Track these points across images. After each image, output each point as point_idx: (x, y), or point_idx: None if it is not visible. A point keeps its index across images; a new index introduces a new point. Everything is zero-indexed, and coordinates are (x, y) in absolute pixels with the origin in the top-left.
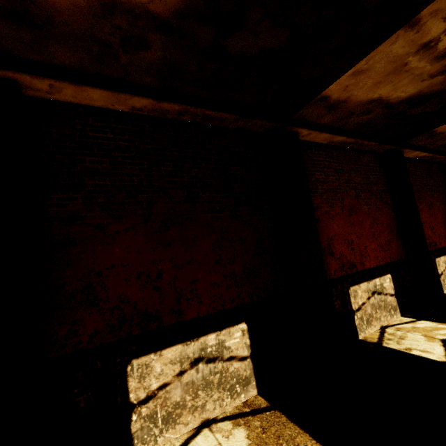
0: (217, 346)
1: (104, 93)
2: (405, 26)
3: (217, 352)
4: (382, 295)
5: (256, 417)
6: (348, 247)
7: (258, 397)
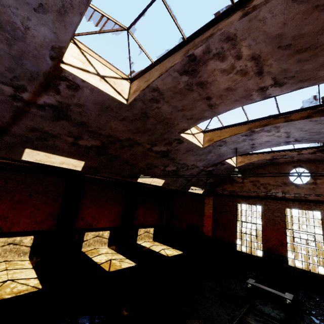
0: None
1: None
2: None
3: None
4: (17, 245)
5: None
6: (2, 219)
7: None
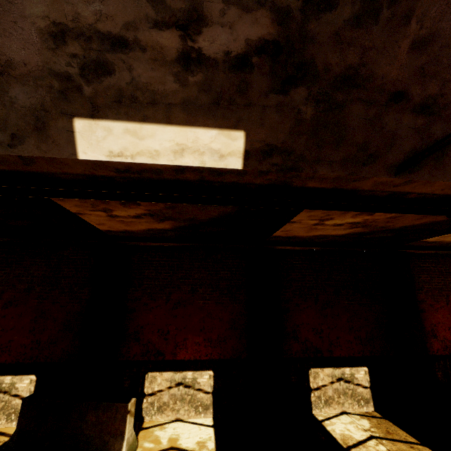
0: (350, 375)
1: (302, 247)
2: None
3: (350, 378)
4: None
5: (373, 418)
6: None
7: (374, 412)
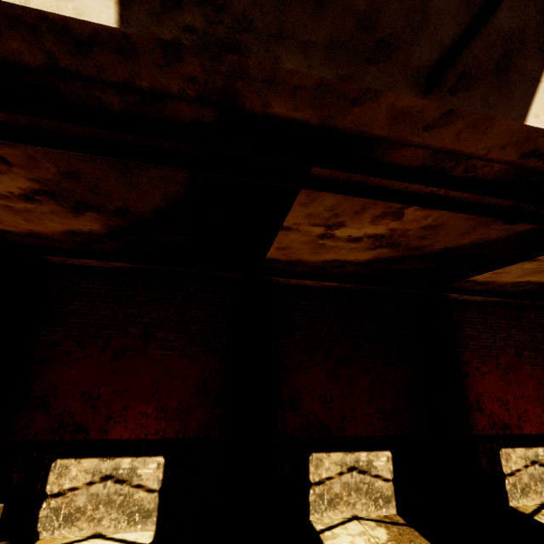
0: (367, 463)
1: (312, 281)
2: (527, 261)
3: (367, 468)
4: None
5: (394, 526)
6: (502, 406)
7: (396, 516)
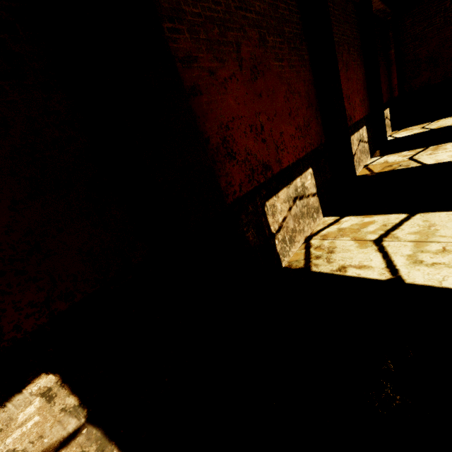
0: None
1: None
2: None
3: None
4: (304, 199)
5: None
6: (257, 137)
7: None
